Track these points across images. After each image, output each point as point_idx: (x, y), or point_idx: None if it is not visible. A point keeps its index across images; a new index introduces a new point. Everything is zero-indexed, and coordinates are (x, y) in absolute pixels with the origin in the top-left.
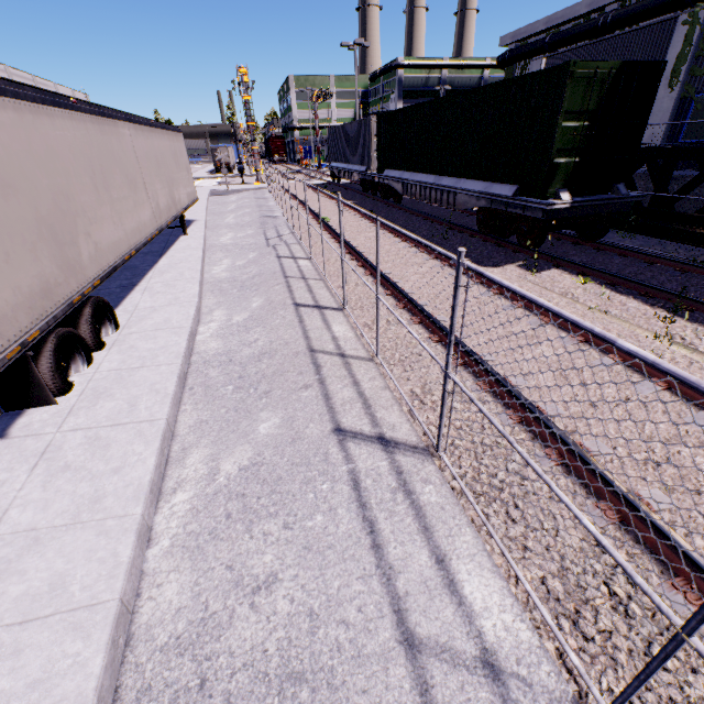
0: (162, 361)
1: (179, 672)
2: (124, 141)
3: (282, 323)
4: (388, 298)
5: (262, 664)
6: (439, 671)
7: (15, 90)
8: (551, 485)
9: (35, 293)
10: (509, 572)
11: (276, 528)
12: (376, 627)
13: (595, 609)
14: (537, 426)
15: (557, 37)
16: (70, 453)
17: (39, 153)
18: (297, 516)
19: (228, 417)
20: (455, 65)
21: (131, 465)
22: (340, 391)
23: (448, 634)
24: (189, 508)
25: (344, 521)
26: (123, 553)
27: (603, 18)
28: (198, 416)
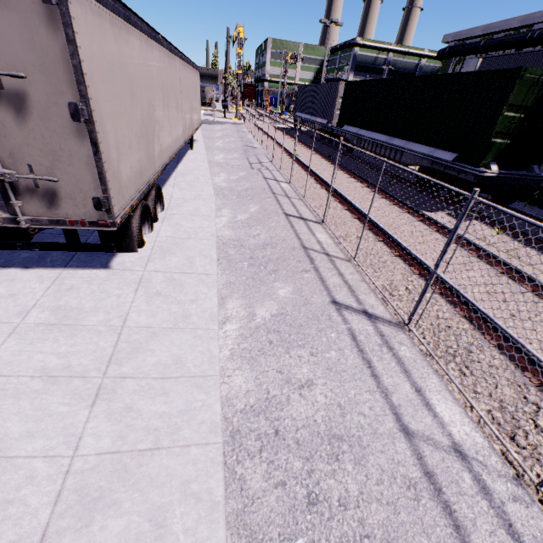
0: (202, 236)
1: (258, 425)
2: (177, 72)
3: (277, 226)
4: (356, 221)
5: (315, 427)
6: (427, 449)
7: (141, 25)
8: (526, 346)
9: (137, 173)
10: (466, 404)
11: (306, 354)
12: (383, 420)
13: (526, 432)
14: (478, 321)
15: (490, 43)
16: (158, 285)
17: (145, 73)
18: (318, 349)
19: (248, 282)
20: (400, 51)
21: (202, 300)
22: (330, 277)
23: (429, 431)
24: (239, 334)
25: (350, 358)
26: (214, 351)
27: (531, 33)
28: (227, 278)
